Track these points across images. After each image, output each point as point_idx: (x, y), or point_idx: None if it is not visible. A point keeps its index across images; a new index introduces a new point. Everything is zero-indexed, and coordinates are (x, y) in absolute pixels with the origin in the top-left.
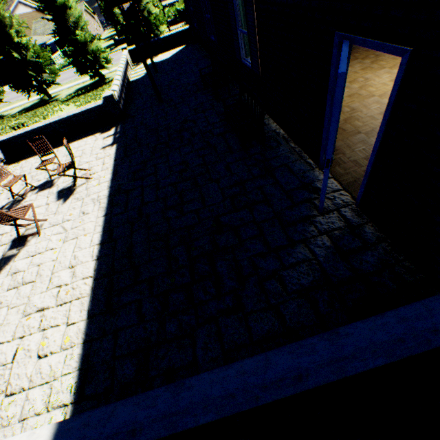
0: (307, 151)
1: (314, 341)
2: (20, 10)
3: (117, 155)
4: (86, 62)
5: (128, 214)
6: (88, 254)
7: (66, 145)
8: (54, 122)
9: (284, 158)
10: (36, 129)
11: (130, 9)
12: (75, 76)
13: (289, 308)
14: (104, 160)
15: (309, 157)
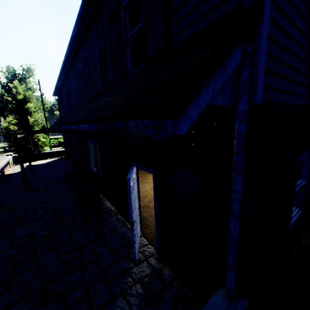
0: (128, 219)
1: None
2: None
3: None
4: None
5: None
6: None
7: None
8: None
9: (114, 225)
10: None
11: (24, 137)
12: None
13: None
14: None
15: (129, 223)
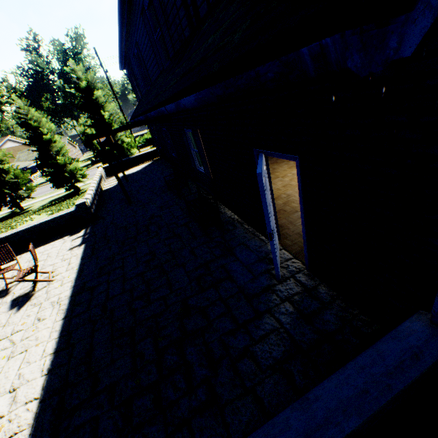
0: (259, 230)
1: (287, 414)
2: (8, 145)
3: (84, 253)
4: (63, 179)
5: (90, 312)
6: (37, 368)
7: (31, 249)
8: (22, 230)
9: (241, 238)
10: (1, 239)
11: (107, 140)
12: (51, 190)
13: (266, 388)
14: (70, 260)
15: (261, 235)
